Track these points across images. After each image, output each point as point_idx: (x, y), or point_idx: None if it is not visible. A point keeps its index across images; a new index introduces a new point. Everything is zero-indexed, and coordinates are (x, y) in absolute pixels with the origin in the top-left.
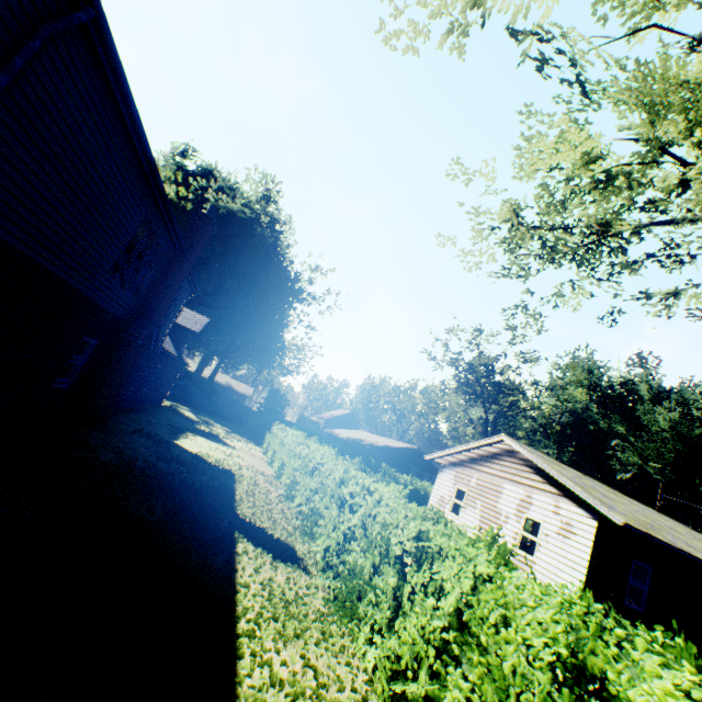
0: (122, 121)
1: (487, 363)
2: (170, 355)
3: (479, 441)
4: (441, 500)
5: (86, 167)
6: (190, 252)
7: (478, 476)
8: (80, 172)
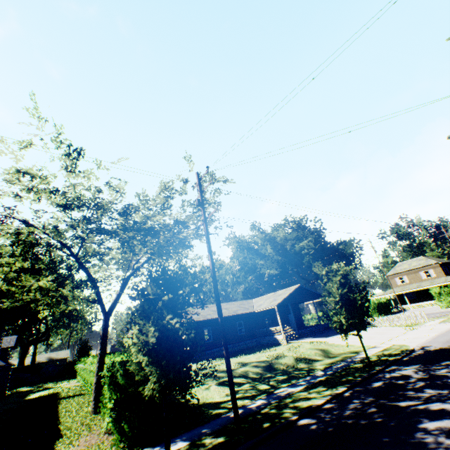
0: None
1: (182, 269)
2: (4, 366)
3: None
4: None
5: None
6: None
7: None
8: None
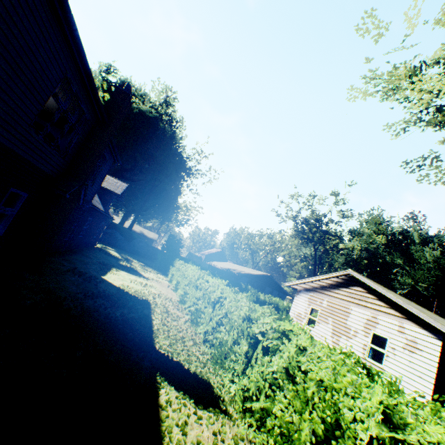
0: None
1: (318, 218)
2: (98, 210)
3: (330, 274)
4: (298, 316)
5: None
6: (110, 122)
7: (329, 300)
8: None
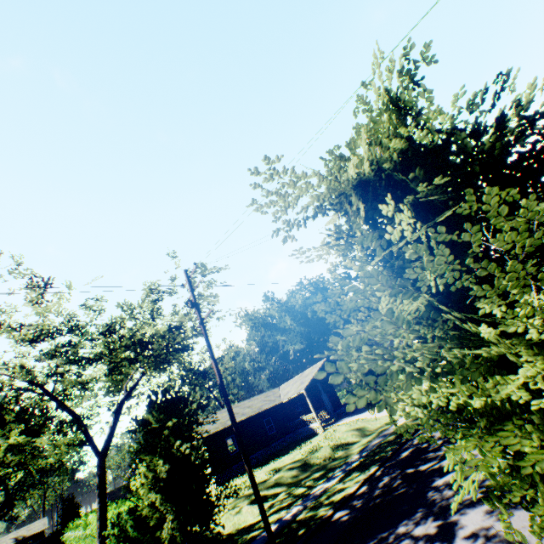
0: None
1: (188, 368)
2: None
3: None
4: None
5: None
6: None
7: None
8: None
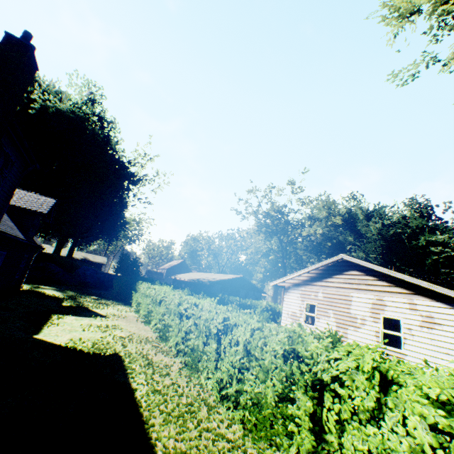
0: None
1: (279, 209)
2: (13, 239)
3: (320, 263)
4: (293, 315)
5: None
6: (2, 89)
7: (324, 291)
8: None
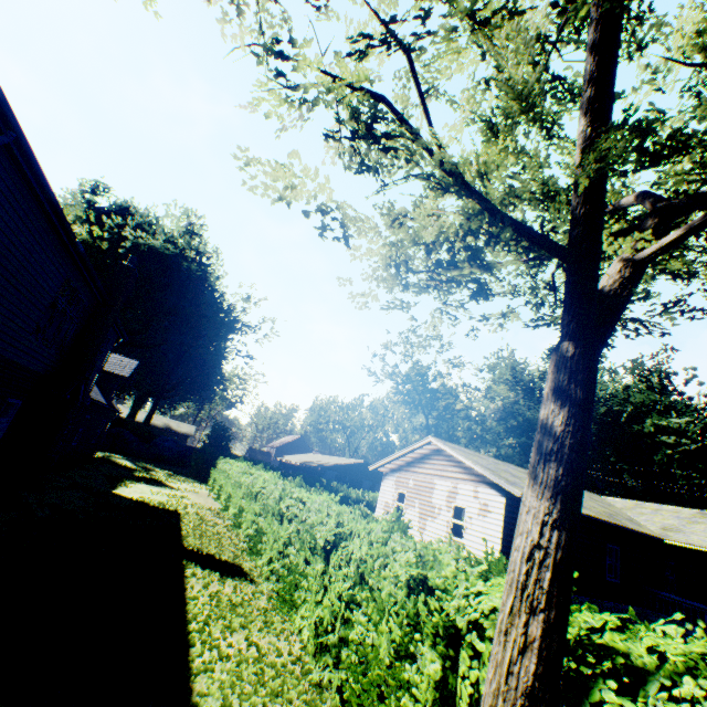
0: (40, 203)
1: (421, 372)
2: (99, 404)
3: (412, 445)
4: (386, 506)
5: (7, 247)
6: (113, 303)
7: (415, 477)
8: (2, 253)
